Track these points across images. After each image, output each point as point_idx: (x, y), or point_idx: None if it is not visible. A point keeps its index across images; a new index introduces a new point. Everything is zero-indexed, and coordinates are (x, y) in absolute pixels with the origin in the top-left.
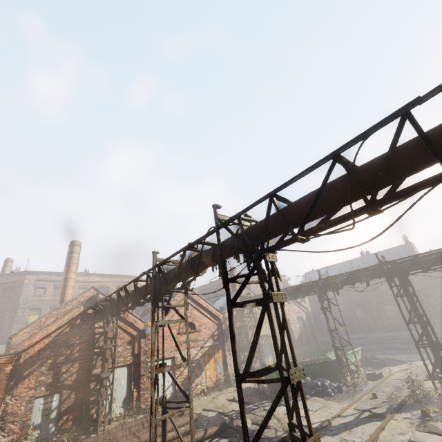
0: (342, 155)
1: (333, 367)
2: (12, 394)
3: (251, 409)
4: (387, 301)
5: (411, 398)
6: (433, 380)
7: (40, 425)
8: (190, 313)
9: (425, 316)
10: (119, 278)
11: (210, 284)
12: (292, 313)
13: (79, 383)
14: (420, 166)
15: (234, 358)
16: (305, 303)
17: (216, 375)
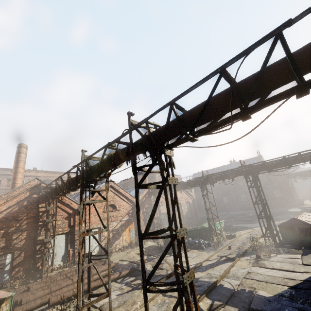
0: (227, 71)
1: (206, 231)
2: None
3: (152, 259)
4: (242, 192)
5: (251, 248)
6: (265, 238)
7: None
8: (113, 198)
9: (265, 200)
10: (61, 174)
11: (129, 180)
12: (183, 199)
13: (27, 246)
14: (282, 81)
15: (138, 223)
16: (192, 193)
17: (130, 238)
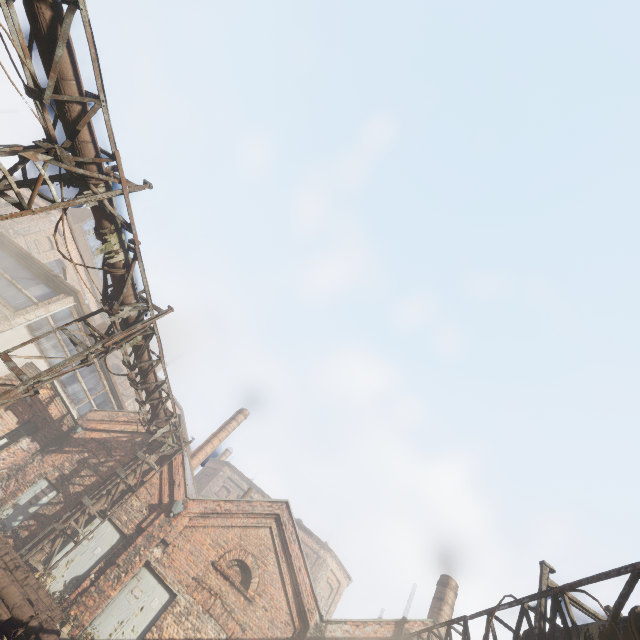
0: None
1: None
2: (44, 457)
3: None
4: None
5: None
6: None
7: (19, 507)
8: (261, 553)
9: None
10: (309, 538)
11: None
12: None
13: (75, 500)
14: None
15: None
16: None
17: None
